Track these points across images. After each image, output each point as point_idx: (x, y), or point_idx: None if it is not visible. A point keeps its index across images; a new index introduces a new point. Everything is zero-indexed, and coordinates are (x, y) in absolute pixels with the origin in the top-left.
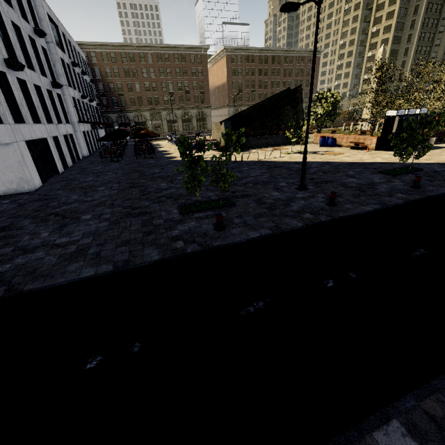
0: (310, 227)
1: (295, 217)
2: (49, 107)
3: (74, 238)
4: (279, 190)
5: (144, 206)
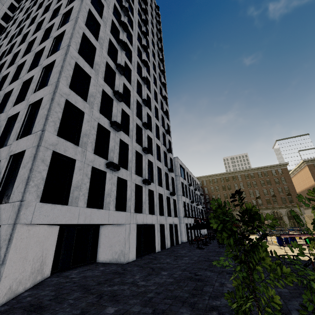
0: None
1: None
2: (164, 206)
3: None
4: None
5: None
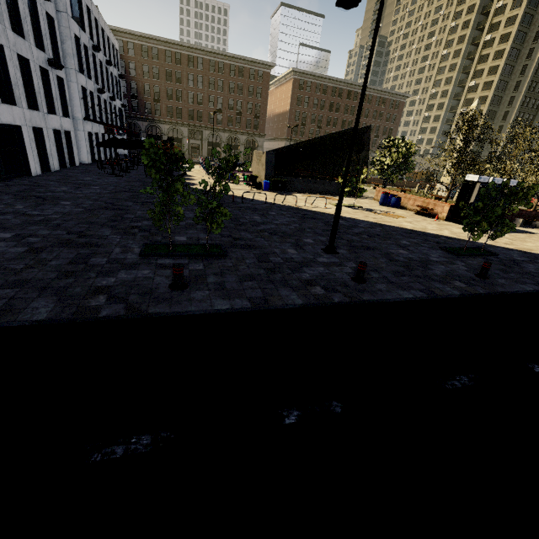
0: (312, 309)
1: (297, 290)
2: (38, 89)
3: None
4: (298, 247)
5: (99, 235)
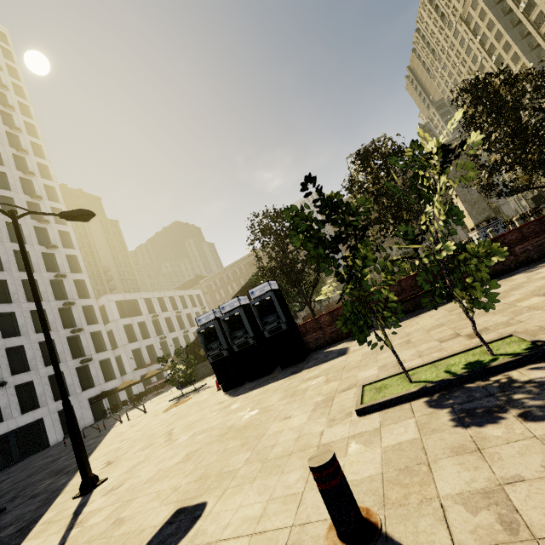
0: None
1: None
2: (72, 382)
3: None
4: None
5: None
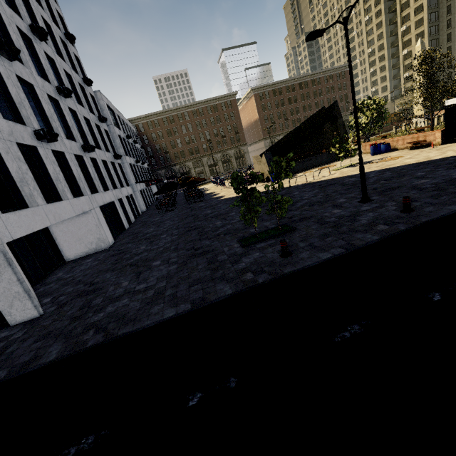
0: (389, 239)
1: (367, 231)
2: (114, 175)
3: (150, 283)
4: (339, 207)
5: (205, 245)
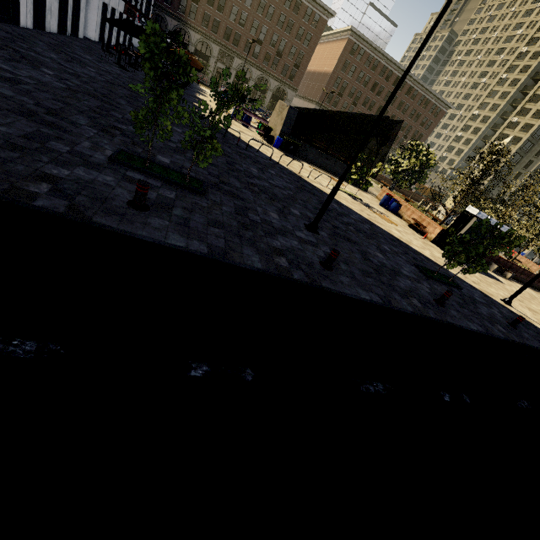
0: (268, 276)
1: (262, 254)
2: None
3: None
4: (283, 214)
5: (72, 120)
